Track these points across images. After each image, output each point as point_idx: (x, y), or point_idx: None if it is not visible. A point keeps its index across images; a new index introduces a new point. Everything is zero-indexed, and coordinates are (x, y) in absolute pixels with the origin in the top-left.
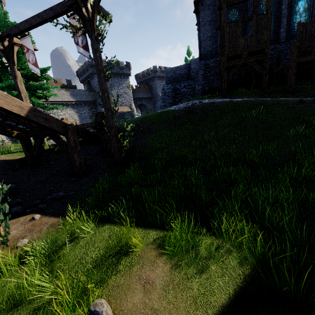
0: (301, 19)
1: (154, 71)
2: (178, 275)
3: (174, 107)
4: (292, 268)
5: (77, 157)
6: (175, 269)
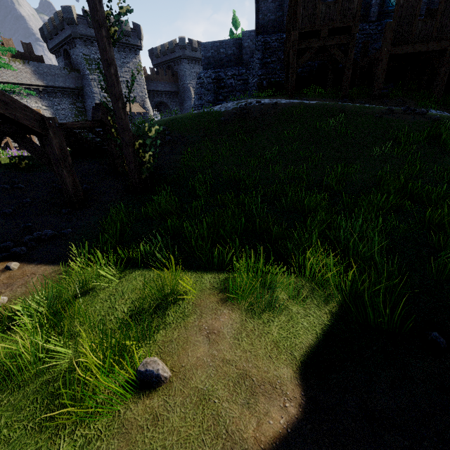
0: None
1: (182, 47)
2: (251, 321)
3: (219, 106)
4: (388, 299)
5: (68, 175)
6: (247, 315)
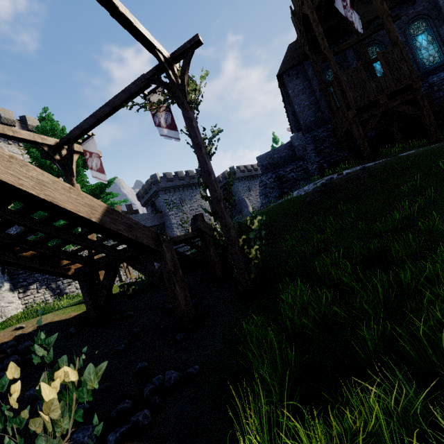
0: (430, 53)
1: (232, 173)
2: None
3: (296, 192)
4: None
5: (180, 290)
6: None
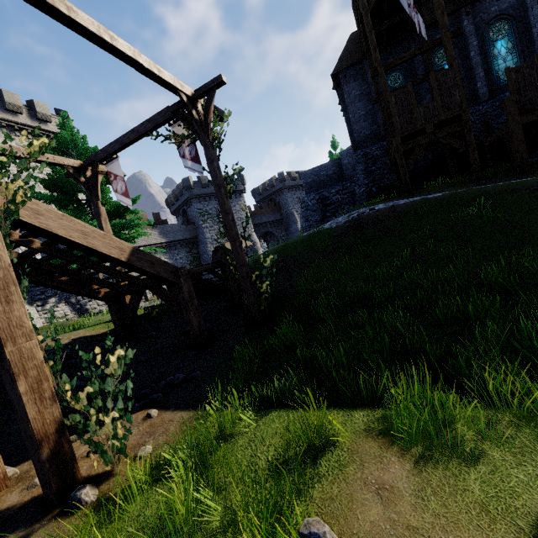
0: (507, 65)
1: (281, 180)
2: (434, 472)
3: (329, 223)
4: None
5: (194, 317)
6: (425, 464)
